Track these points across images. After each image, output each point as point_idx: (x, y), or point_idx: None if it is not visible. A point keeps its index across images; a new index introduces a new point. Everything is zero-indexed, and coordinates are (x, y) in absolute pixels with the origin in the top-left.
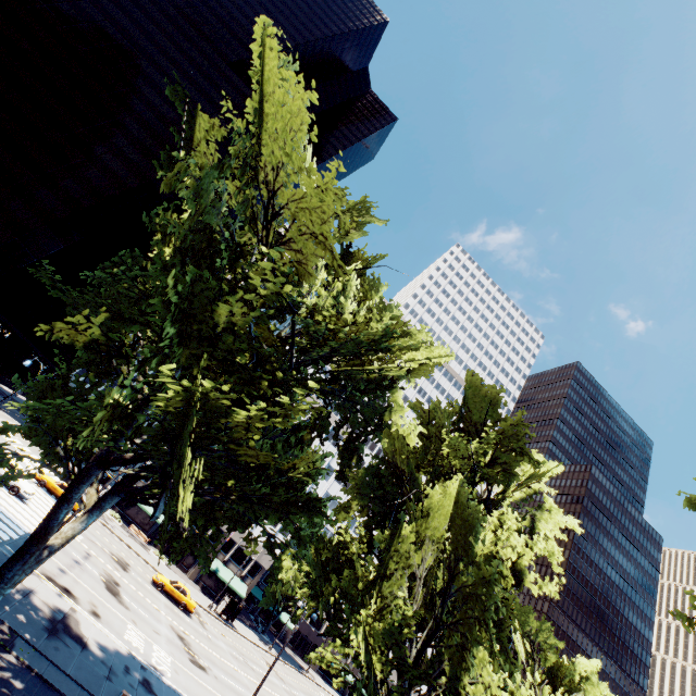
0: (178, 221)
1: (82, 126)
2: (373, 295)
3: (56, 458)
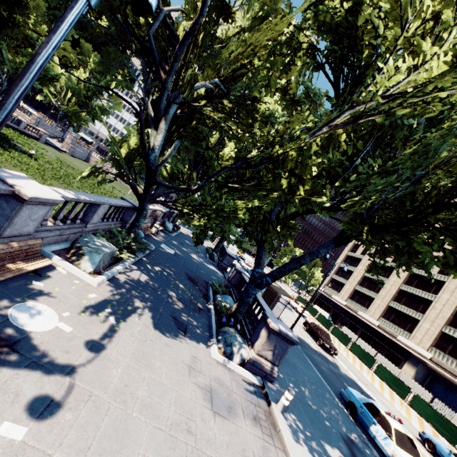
0: None
1: None
2: None
3: None
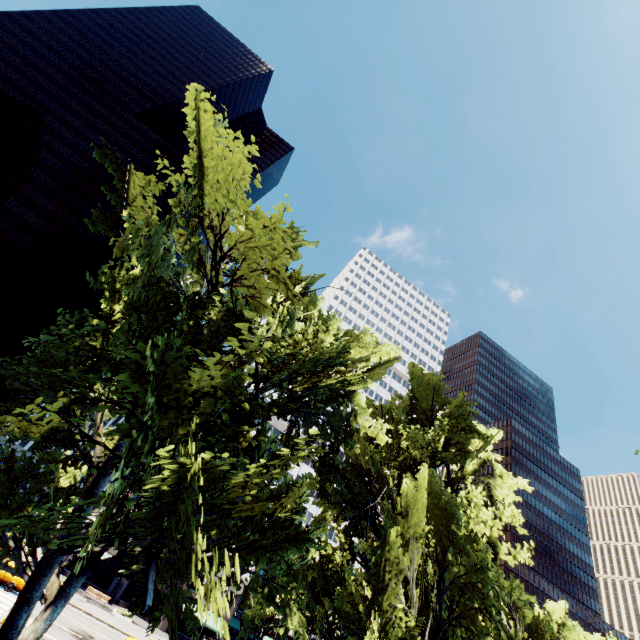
0: (127, 277)
1: None
2: (313, 309)
3: (4, 551)
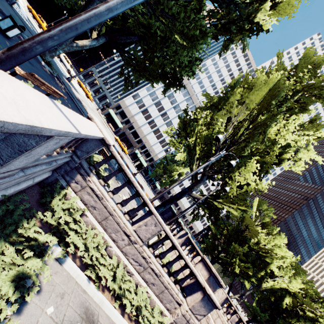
0: None
1: None
2: None
3: (80, 2)
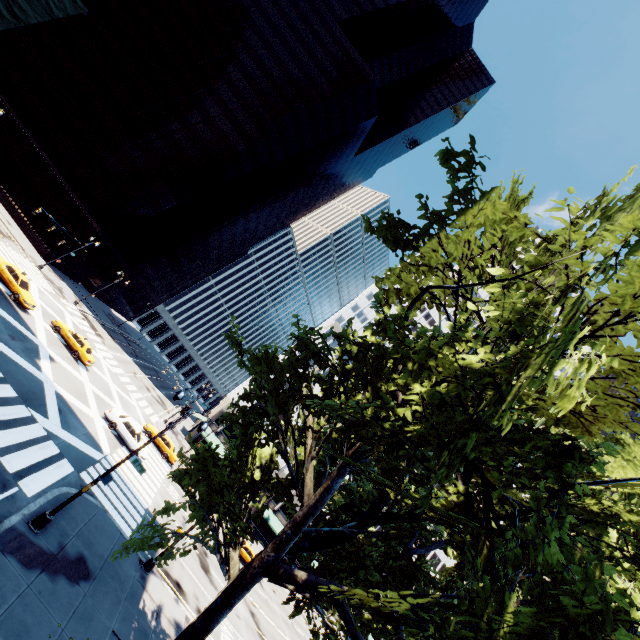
0: (453, 362)
1: (202, 87)
2: None
3: (210, 528)
